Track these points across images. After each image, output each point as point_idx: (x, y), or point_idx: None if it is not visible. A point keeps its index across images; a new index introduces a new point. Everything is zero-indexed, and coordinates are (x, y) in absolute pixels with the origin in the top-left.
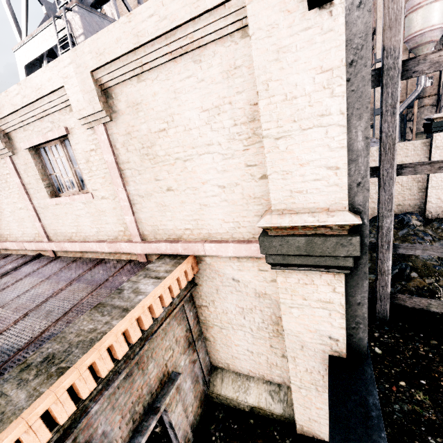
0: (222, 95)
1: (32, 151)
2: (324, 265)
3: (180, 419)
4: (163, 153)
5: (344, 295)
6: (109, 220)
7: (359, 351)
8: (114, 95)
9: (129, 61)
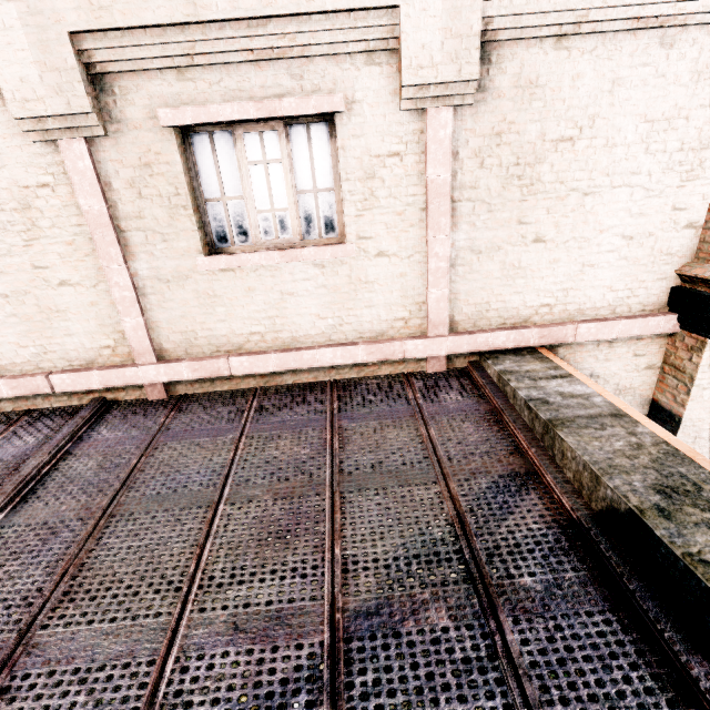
0: (681, 104)
1: (177, 137)
2: None
3: None
4: (551, 178)
5: None
6: (377, 299)
7: None
8: (496, 58)
9: (567, 8)
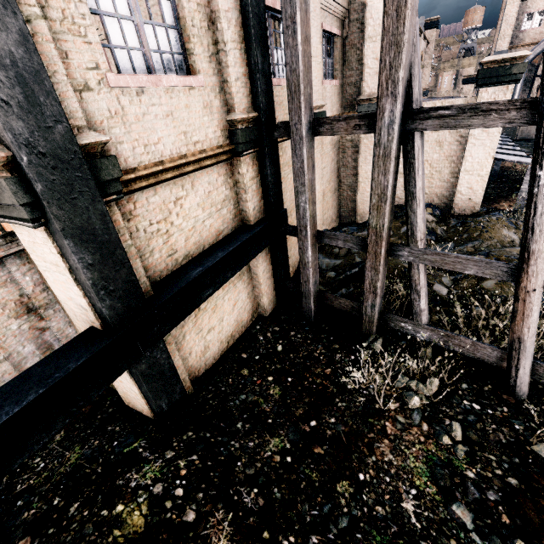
0: None
1: None
2: (16, 217)
3: (8, 377)
4: None
5: (59, 257)
6: None
7: (108, 323)
8: None
9: None
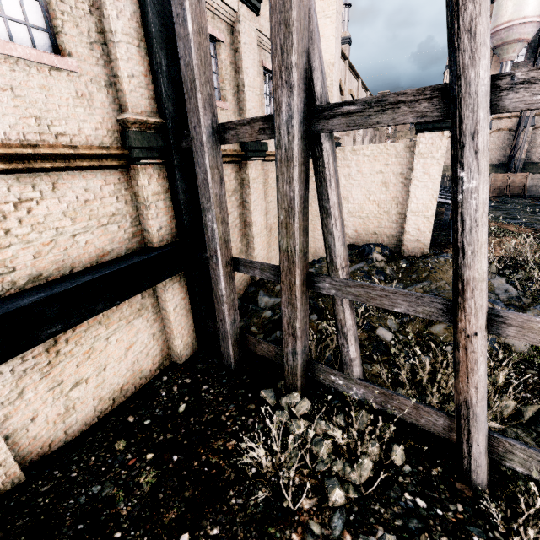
0: None
1: None
2: None
3: None
4: None
5: None
6: None
7: None
8: None
9: None
